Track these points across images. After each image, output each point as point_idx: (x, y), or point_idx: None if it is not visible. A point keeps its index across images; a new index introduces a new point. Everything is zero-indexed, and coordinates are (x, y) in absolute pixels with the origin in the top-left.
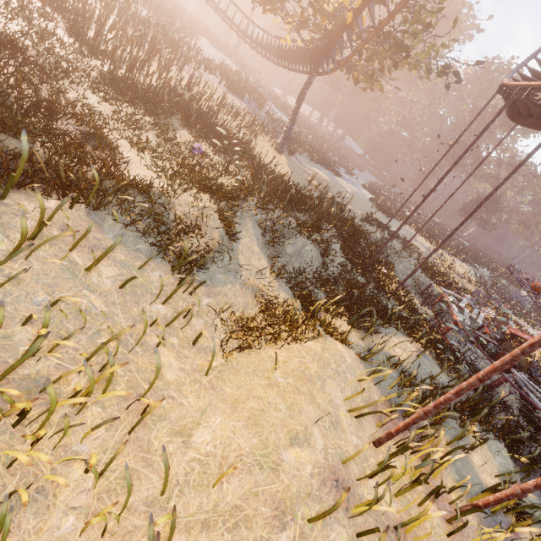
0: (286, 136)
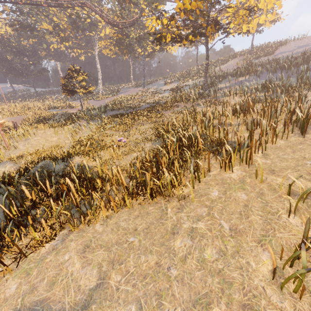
0: None
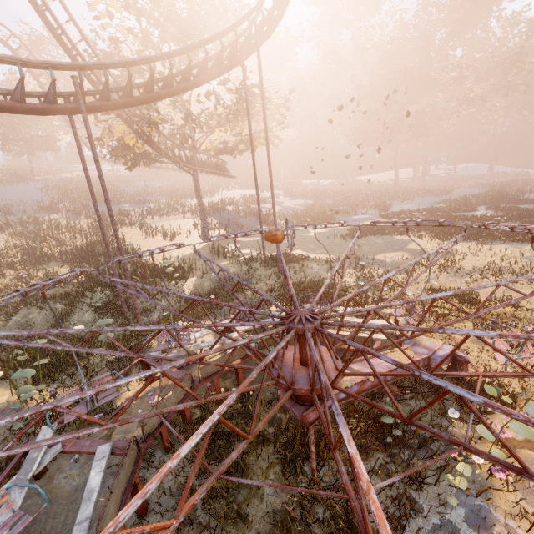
0: (202, 225)
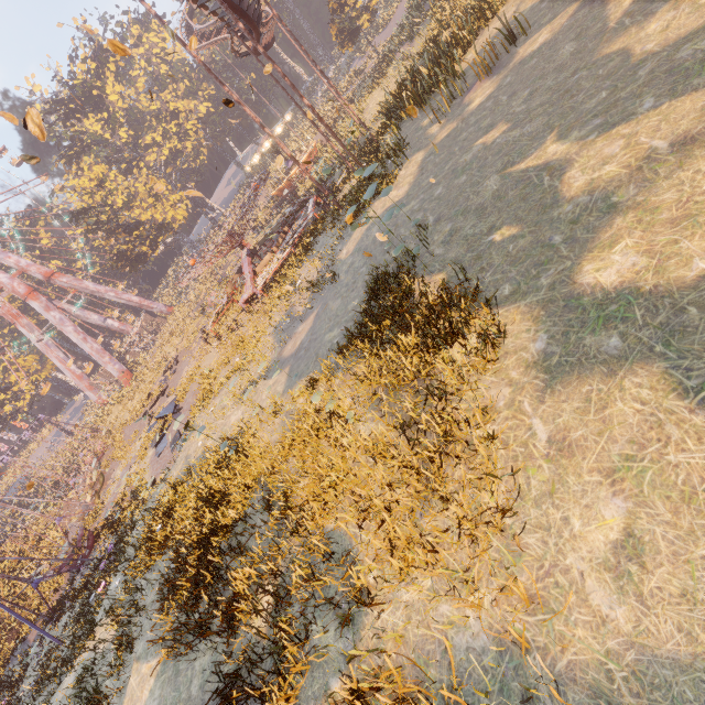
0: None
